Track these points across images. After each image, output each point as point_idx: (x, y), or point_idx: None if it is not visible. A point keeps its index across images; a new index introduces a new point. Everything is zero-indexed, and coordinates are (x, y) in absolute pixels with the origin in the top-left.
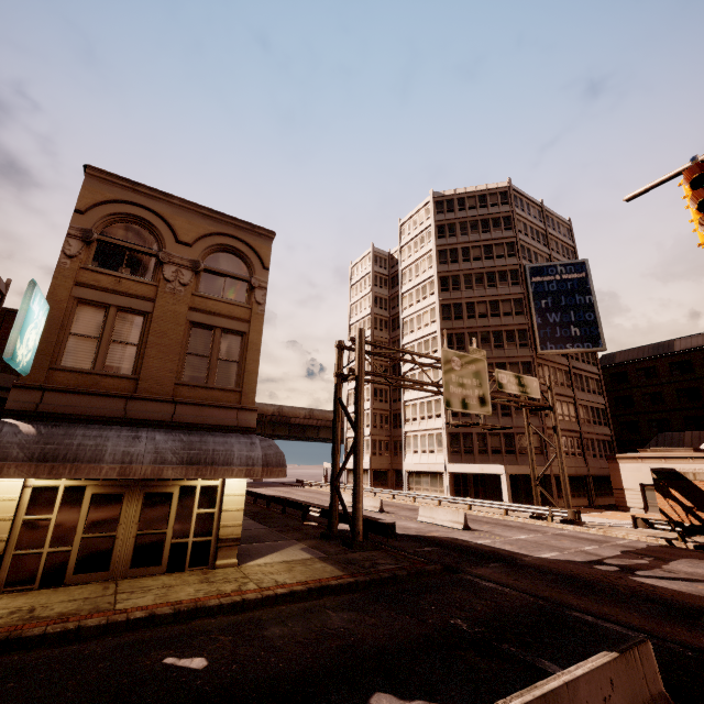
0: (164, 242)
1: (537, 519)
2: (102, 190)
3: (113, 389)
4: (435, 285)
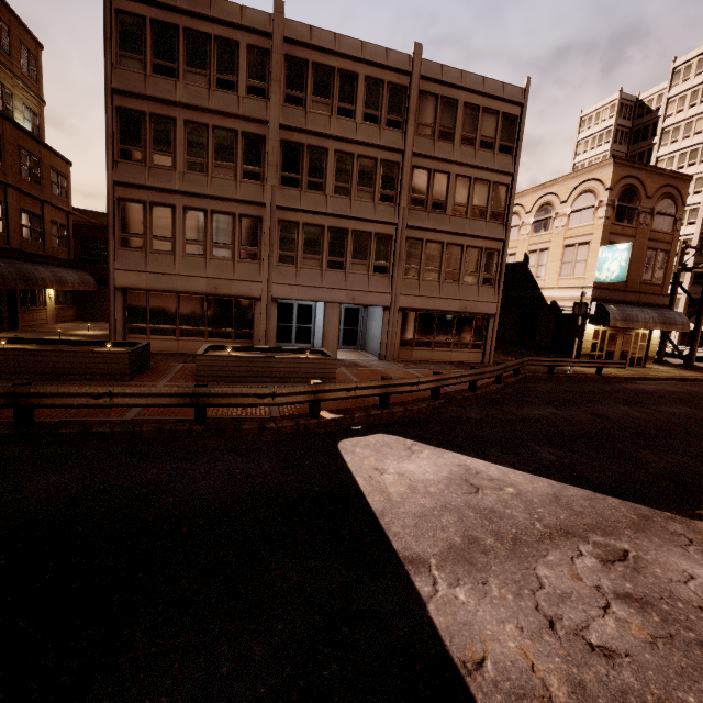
0: (641, 199)
1: None
2: (619, 172)
3: (619, 287)
4: None
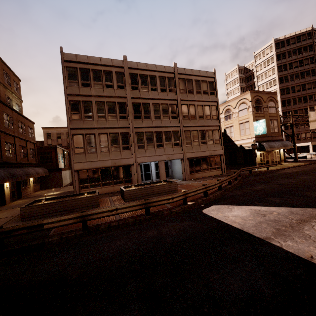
0: (262, 103)
1: None
2: (252, 95)
3: (264, 135)
4: (276, 81)
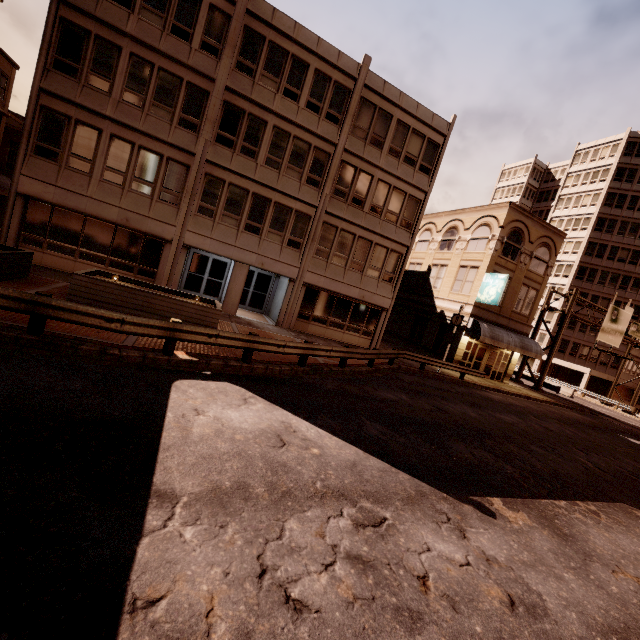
0: (524, 242)
1: (605, 405)
2: (512, 215)
3: (494, 310)
4: (590, 223)
